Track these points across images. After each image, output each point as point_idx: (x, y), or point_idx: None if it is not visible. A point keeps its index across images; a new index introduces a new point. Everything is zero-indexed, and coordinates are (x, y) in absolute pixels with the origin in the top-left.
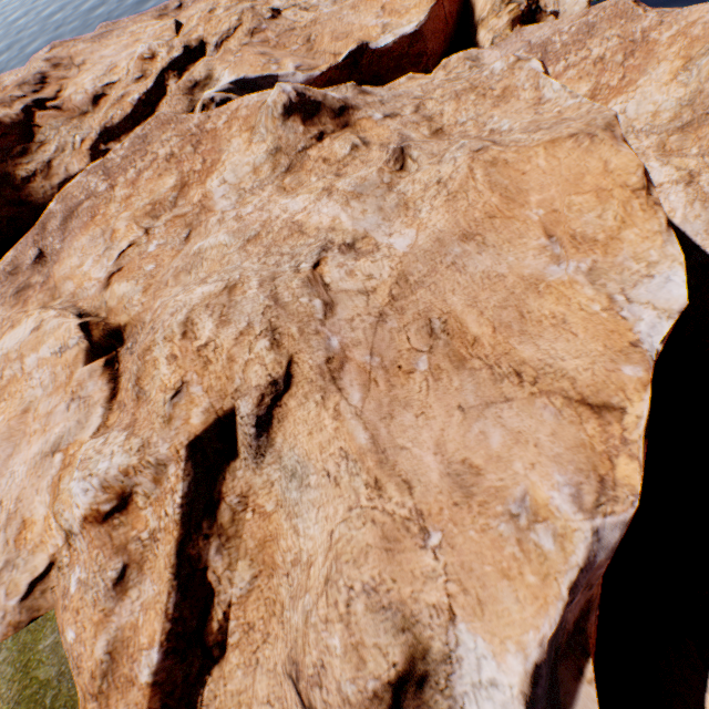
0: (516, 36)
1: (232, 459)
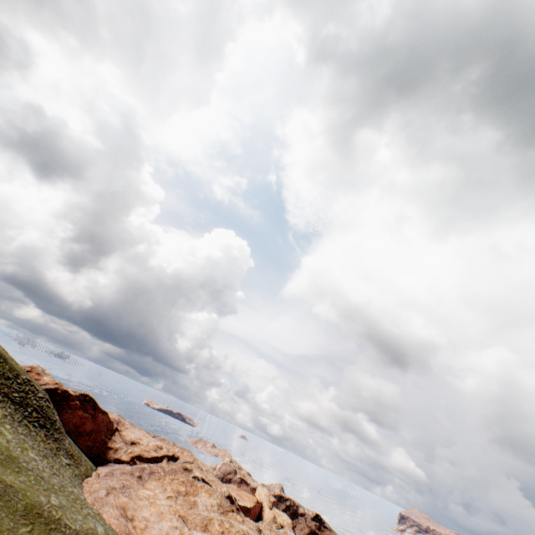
0: None
1: None
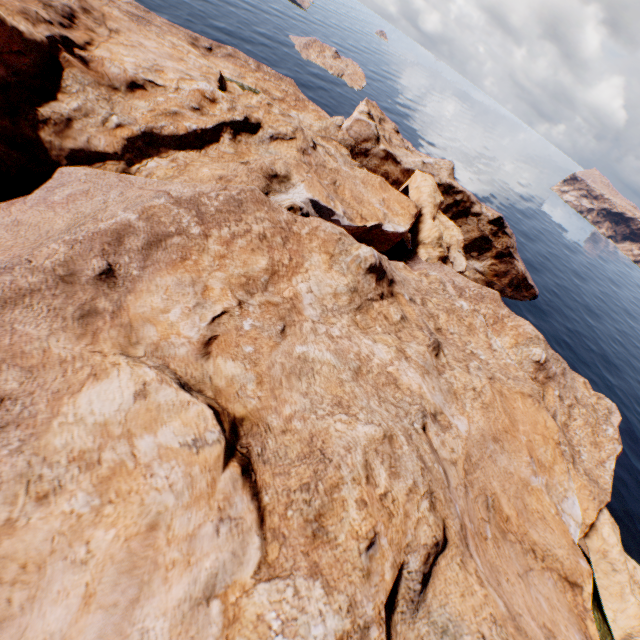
0: (440, 266)
1: (391, 611)
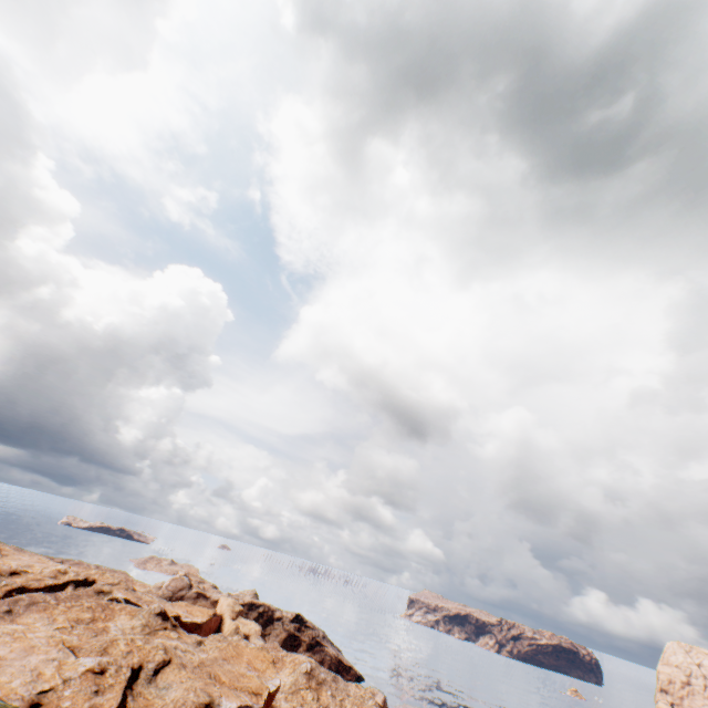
0: None
1: (137, 682)
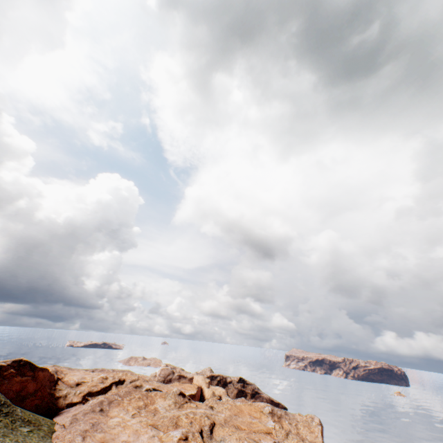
0: None
1: (204, 440)
